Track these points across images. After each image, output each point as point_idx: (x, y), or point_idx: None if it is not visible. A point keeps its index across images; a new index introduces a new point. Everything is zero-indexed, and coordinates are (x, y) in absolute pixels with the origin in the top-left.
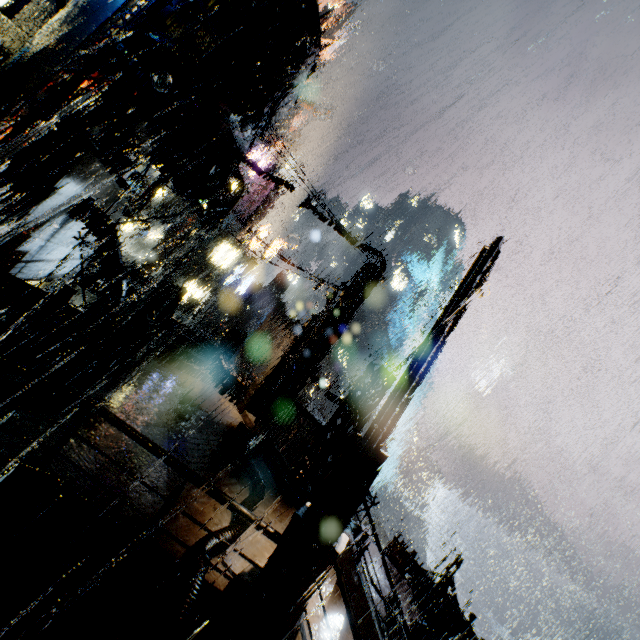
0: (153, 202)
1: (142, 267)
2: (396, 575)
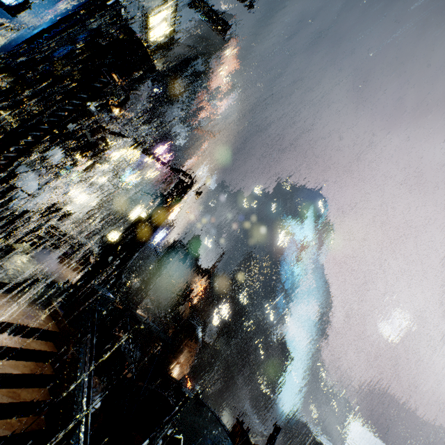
0: (97, 186)
1: (69, 214)
2: None
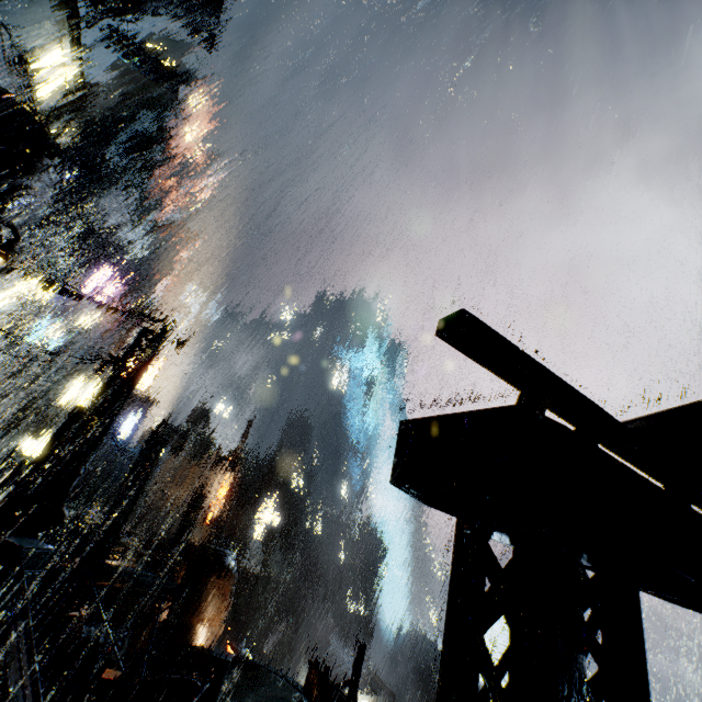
0: None
1: None
2: None
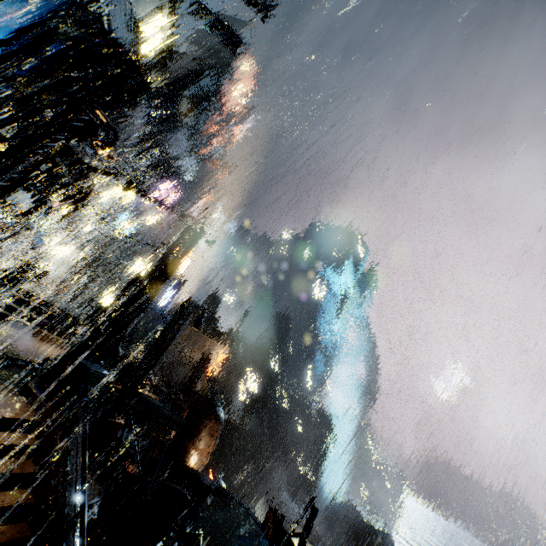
0: (80, 236)
1: (44, 274)
2: (262, 545)
